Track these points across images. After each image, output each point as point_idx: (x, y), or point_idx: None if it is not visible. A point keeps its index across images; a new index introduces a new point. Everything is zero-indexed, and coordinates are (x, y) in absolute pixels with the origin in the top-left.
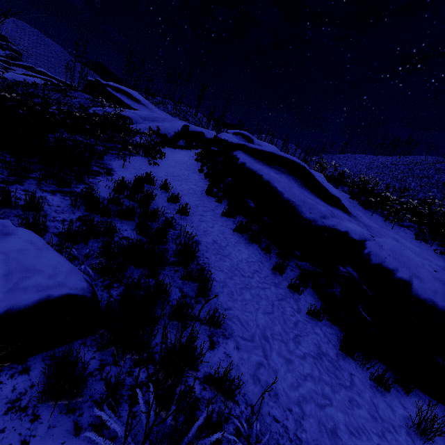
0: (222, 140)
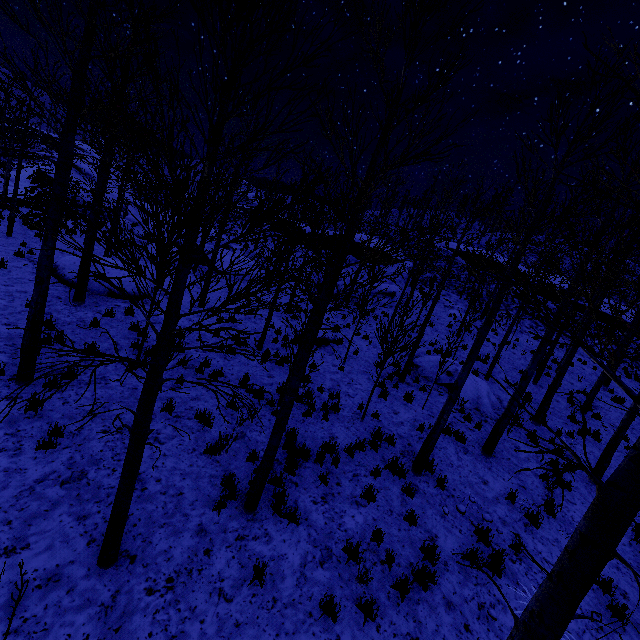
0: None
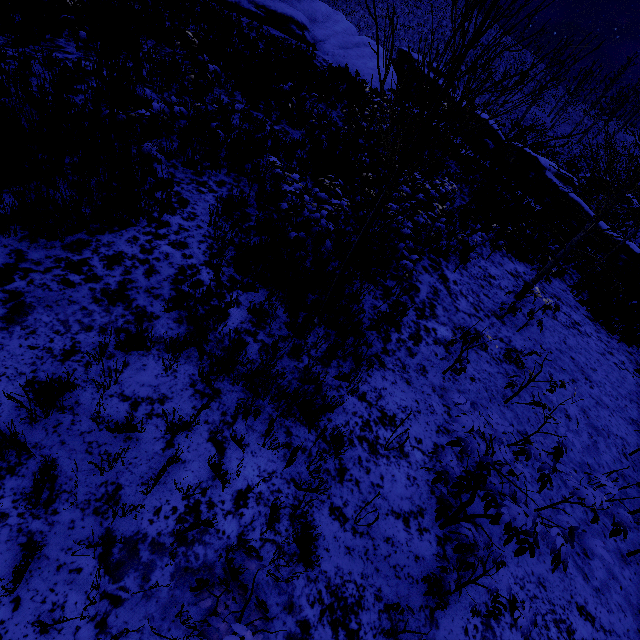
0: (530, 156)
